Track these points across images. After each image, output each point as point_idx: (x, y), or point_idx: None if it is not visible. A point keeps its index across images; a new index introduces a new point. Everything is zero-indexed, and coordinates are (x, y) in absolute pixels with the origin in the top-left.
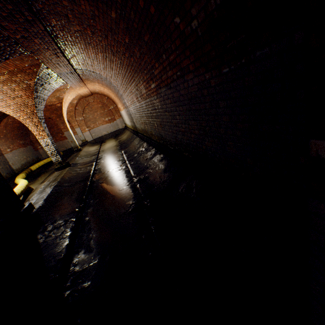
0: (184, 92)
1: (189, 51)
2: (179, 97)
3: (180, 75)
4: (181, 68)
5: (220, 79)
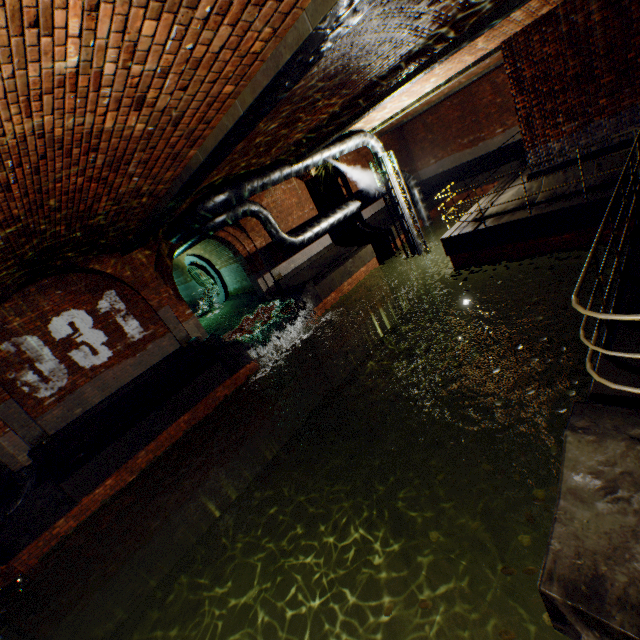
0: None
1: None
2: None
3: None
4: None
5: None
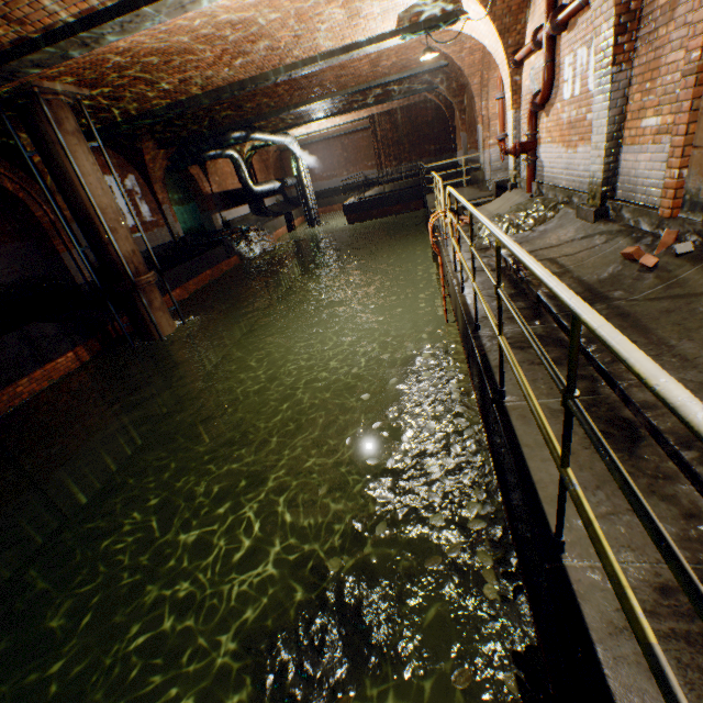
0: (7, 251)
1: (8, 236)
2: (2, 254)
3: (2, 244)
4: (2, 241)
5: (27, 246)
